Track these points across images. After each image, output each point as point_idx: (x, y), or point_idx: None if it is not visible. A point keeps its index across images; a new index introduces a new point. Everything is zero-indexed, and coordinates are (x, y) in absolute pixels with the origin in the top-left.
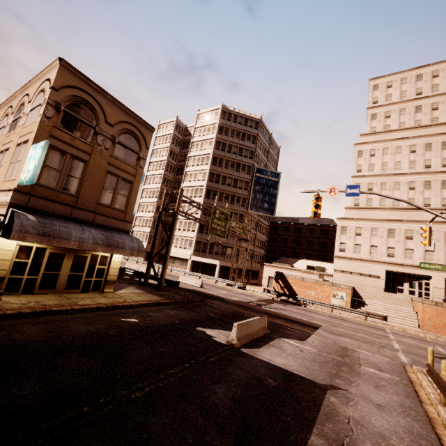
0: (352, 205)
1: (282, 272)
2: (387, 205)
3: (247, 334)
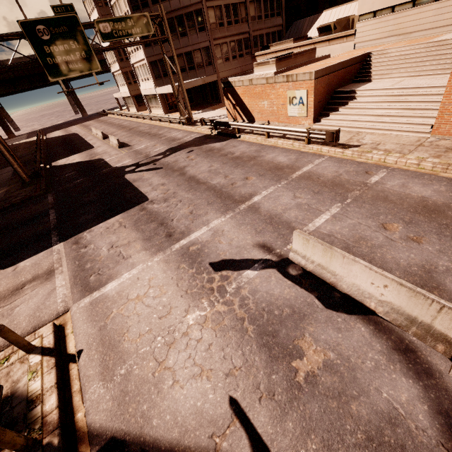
0: None
1: (228, 80)
2: None
3: None
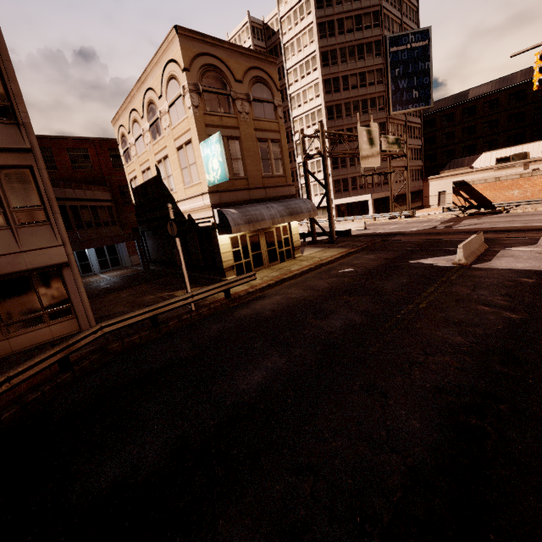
0: None
1: (464, 181)
2: None
3: (470, 253)
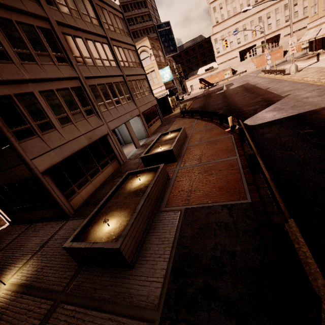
0: (215, 23)
1: (202, 78)
2: (231, 14)
3: (226, 88)
